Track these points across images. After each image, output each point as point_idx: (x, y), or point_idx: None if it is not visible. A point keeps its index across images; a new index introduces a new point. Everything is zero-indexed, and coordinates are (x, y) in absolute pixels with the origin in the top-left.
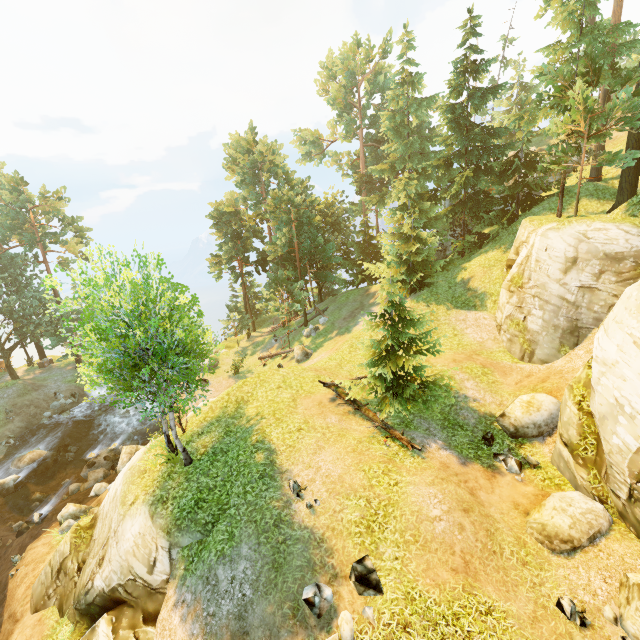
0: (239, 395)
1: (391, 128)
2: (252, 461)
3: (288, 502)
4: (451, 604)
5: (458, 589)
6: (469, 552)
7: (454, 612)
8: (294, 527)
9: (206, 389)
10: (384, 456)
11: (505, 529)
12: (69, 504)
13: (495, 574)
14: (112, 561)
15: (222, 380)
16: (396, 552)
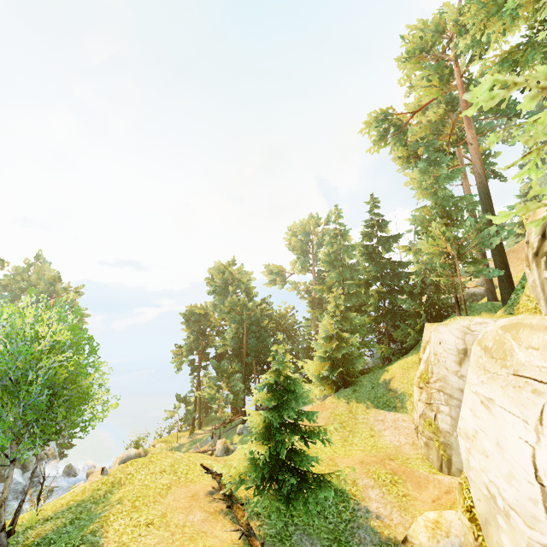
0: (119, 476)
1: (326, 261)
2: None
3: None
4: None
5: None
6: None
7: None
8: None
9: None
10: None
11: None
12: None
13: None
14: None
15: None
16: None
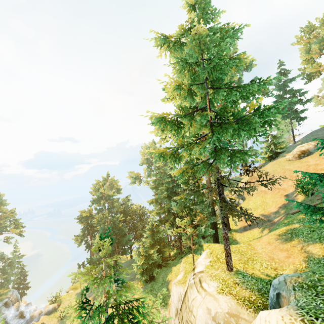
0: None
1: (152, 187)
2: None
3: None
4: None
5: None
6: None
7: None
8: None
9: None
10: None
11: None
12: None
13: None
14: None
15: None
16: None
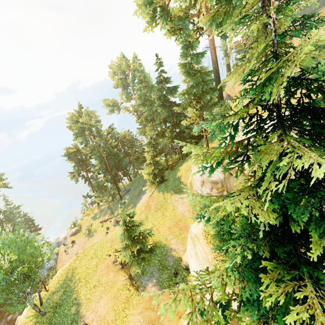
0: (74, 265)
1: (139, 104)
2: (69, 313)
3: None
4: None
5: None
6: None
7: None
8: None
9: (74, 246)
10: (126, 298)
11: None
12: None
13: None
14: None
15: (82, 239)
16: None
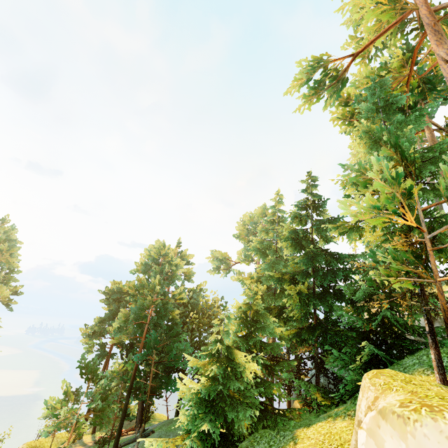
0: None
1: (256, 248)
2: None
3: None
4: None
5: None
6: None
7: None
8: None
9: None
10: None
11: None
12: None
13: None
14: None
15: None
16: None
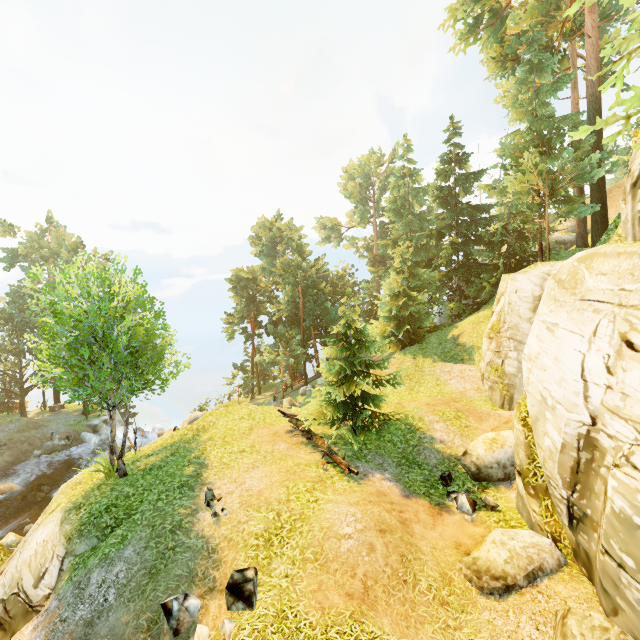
0: (201, 424)
1: (392, 209)
2: (179, 472)
3: (196, 510)
4: (328, 629)
5: (344, 614)
6: (373, 577)
7: (328, 637)
8: (190, 535)
9: None
10: (316, 477)
11: (431, 563)
12: (10, 533)
13: (398, 606)
14: (7, 573)
15: None
16: (289, 569)
